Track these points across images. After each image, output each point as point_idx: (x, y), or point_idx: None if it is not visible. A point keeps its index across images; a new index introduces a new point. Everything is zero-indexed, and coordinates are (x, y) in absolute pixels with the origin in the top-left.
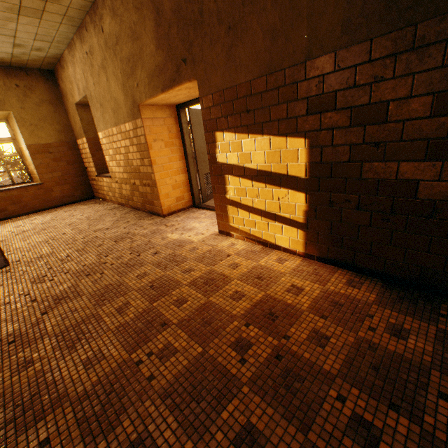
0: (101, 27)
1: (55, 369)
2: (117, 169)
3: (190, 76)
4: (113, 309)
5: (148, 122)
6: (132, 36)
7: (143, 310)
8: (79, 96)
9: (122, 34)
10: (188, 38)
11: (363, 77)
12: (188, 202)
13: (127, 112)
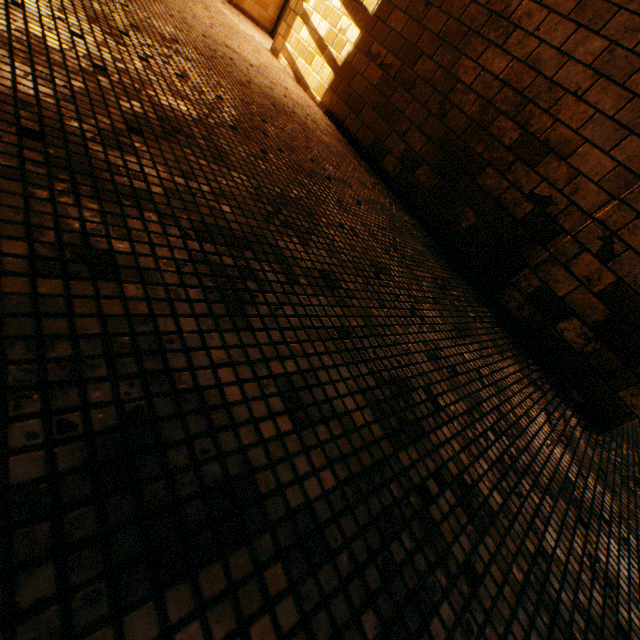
0: None
1: None
2: None
3: None
4: None
5: None
6: None
7: None
8: None
9: None
10: None
11: None
12: (268, 22)
13: None
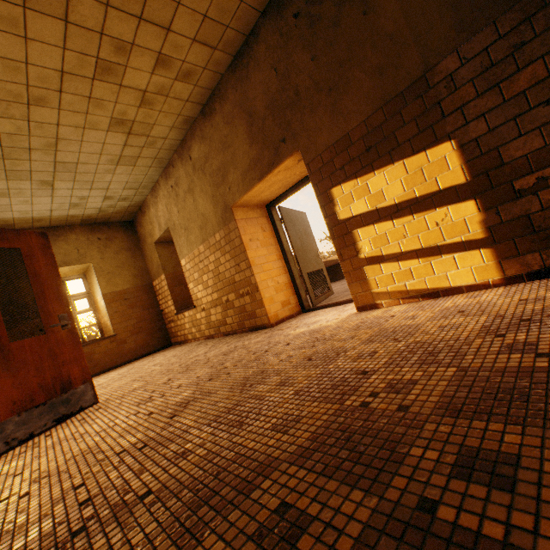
0: (189, 156)
1: (231, 447)
2: (203, 292)
3: (291, 151)
4: (272, 386)
5: (242, 223)
6: (223, 147)
7: (317, 375)
8: (160, 232)
9: (212, 151)
10: (285, 119)
11: (499, 53)
12: (295, 307)
13: (217, 221)
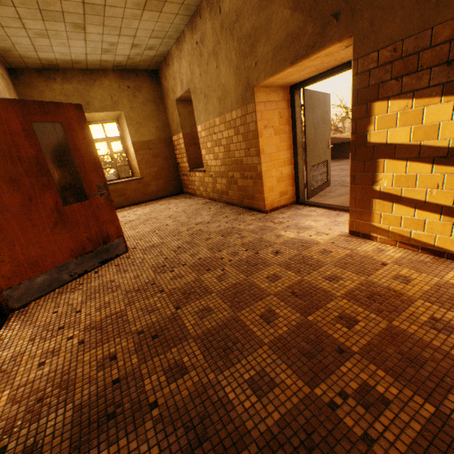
0: (219, 8)
1: (216, 386)
2: (213, 162)
3: (342, 34)
4: (256, 316)
5: (261, 107)
6: (259, 5)
7: (296, 323)
8: (181, 91)
9: (245, 8)
10: None
11: None
12: (291, 198)
13: (236, 98)
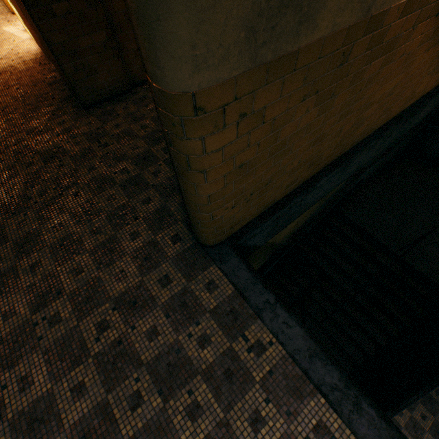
0: None
1: None
2: None
3: None
4: None
5: None
6: None
7: None
8: None
9: None
10: None
11: None
12: None
13: None
